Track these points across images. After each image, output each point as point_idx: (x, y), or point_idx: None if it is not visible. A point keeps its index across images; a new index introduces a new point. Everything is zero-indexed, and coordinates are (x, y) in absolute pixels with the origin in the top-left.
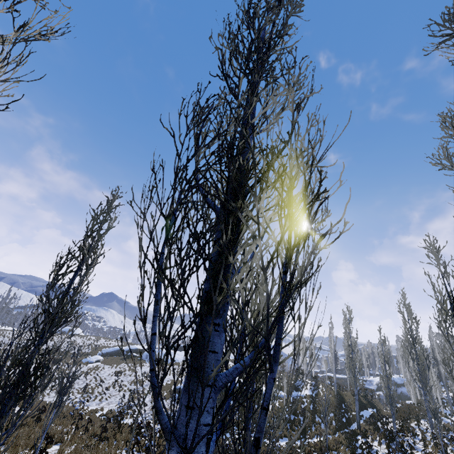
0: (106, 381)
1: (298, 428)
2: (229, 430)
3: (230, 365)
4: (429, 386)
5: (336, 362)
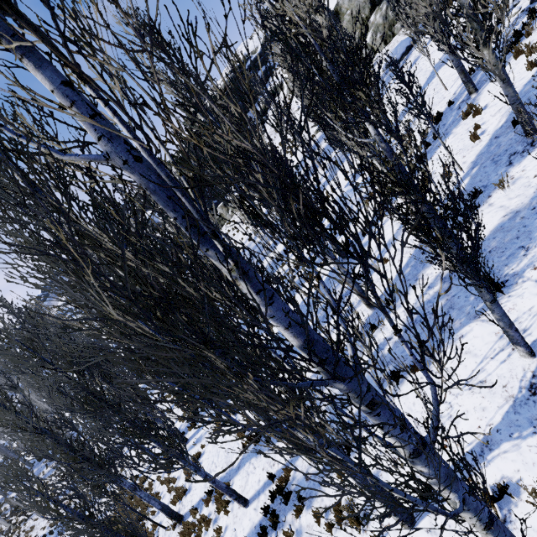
0: None
1: None
2: None
3: None
4: None
5: None
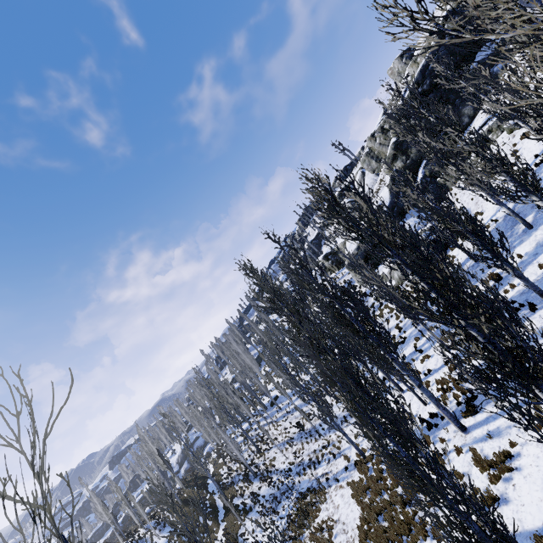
0: None
1: None
2: None
3: None
4: (239, 420)
5: (165, 476)
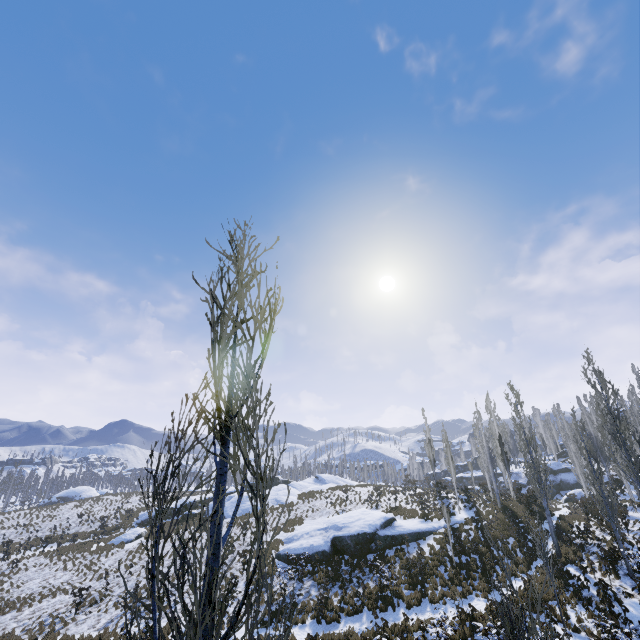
0: (165, 570)
1: (479, 575)
2: (387, 606)
3: (339, 496)
4: None
5: (493, 464)
